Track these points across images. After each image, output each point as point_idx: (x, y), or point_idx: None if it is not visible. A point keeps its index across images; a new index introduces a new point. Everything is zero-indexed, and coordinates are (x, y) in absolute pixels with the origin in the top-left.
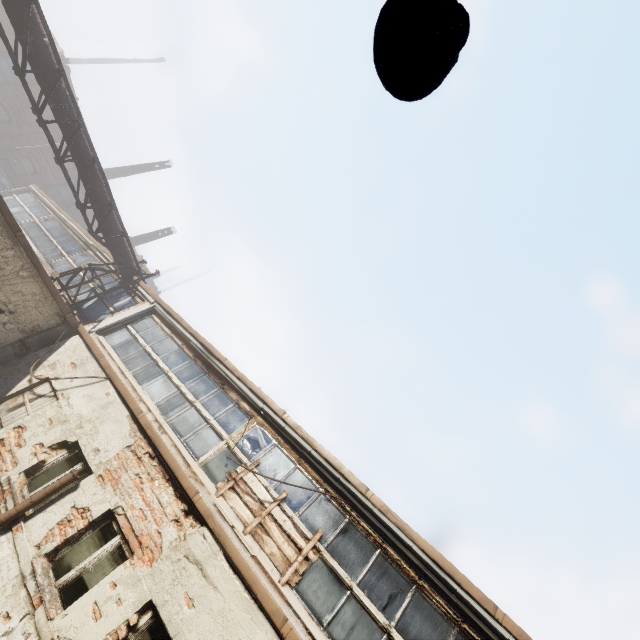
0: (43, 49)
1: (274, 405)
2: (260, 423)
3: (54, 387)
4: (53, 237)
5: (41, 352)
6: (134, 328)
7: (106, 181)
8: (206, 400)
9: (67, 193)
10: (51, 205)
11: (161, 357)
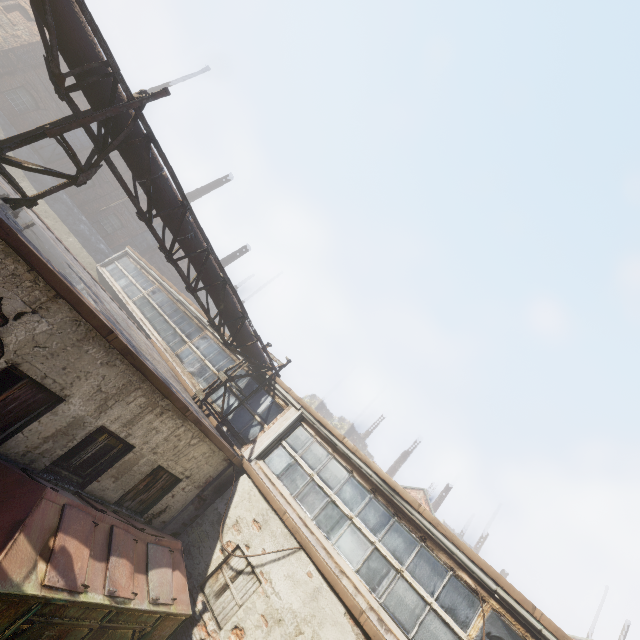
0: (164, 185)
1: (514, 591)
2: (498, 612)
3: (249, 561)
4: (167, 316)
5: (218, 504)
6: (289, 445)
7: (238, 297)
8: (413, 566)
9: (151, 237)
10: (152, 273)
11: (334, 491)
